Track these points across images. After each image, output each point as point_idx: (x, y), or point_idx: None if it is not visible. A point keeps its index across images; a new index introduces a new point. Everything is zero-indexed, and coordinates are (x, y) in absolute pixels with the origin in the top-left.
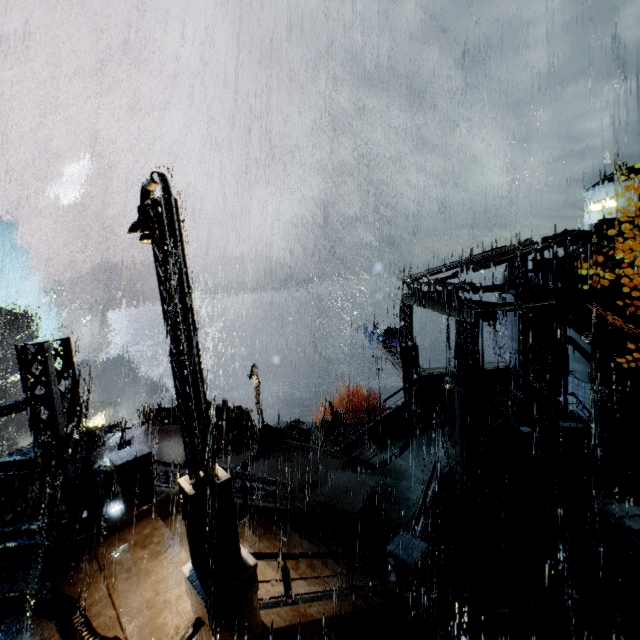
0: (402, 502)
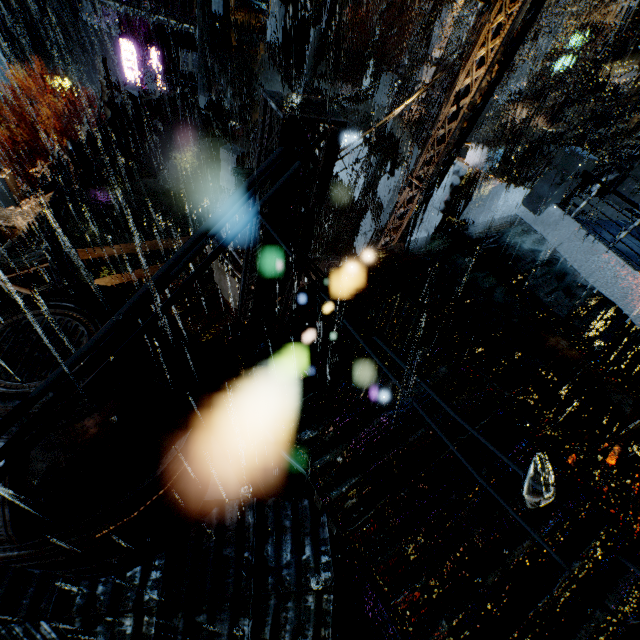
0: None
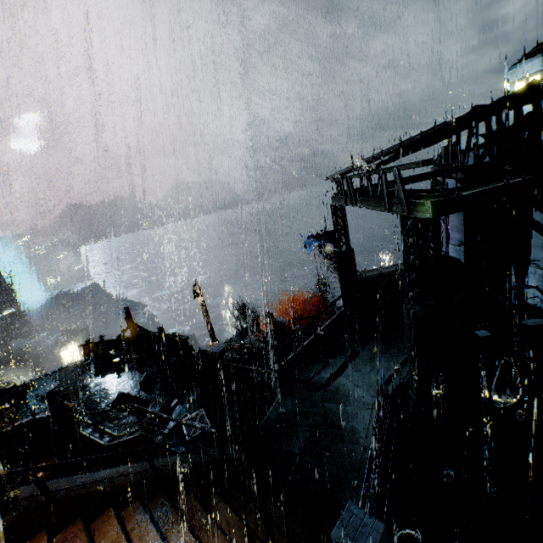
0: (348, 435)
